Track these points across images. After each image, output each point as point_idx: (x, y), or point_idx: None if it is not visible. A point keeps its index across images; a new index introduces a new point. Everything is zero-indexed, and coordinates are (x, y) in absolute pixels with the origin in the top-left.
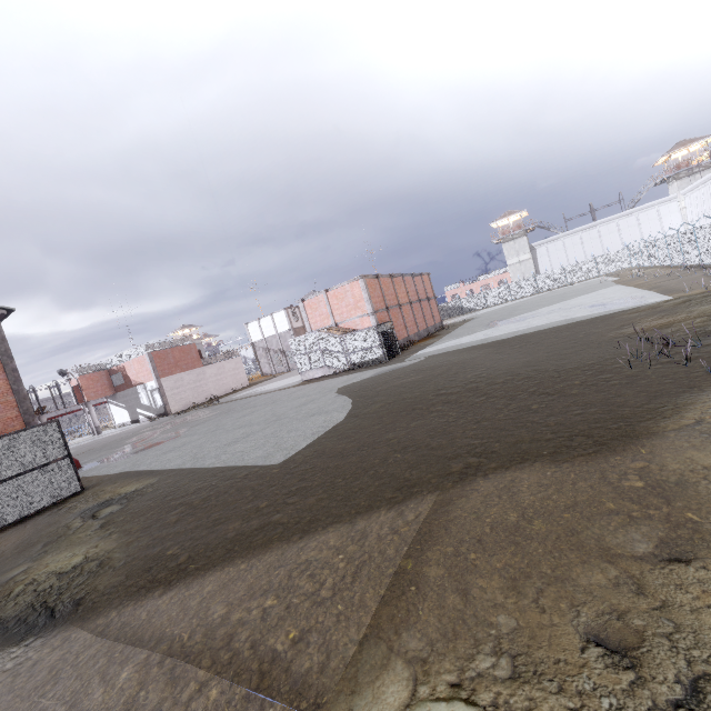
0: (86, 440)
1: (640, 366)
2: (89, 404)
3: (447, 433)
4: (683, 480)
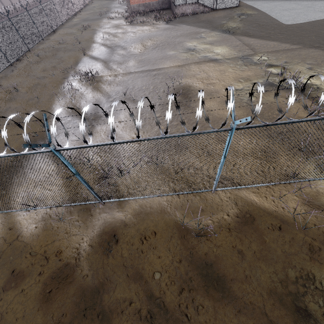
0: None
1: None
2: None
3: None
4: None
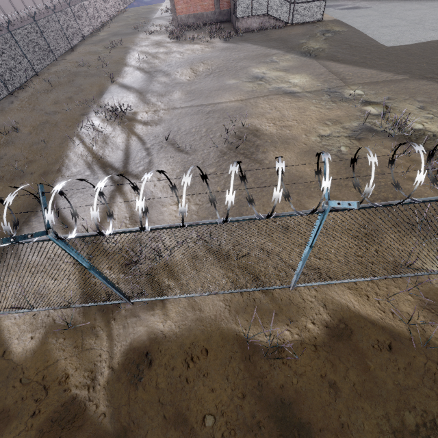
0: None
1: None
2: None
3: None
4: None
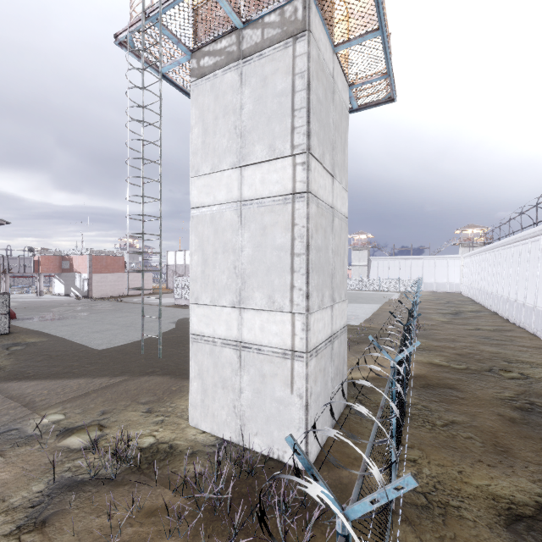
0: (30, 298)
1: None
2: (41, 275)
3: (171, 358)
4: (184, 390)
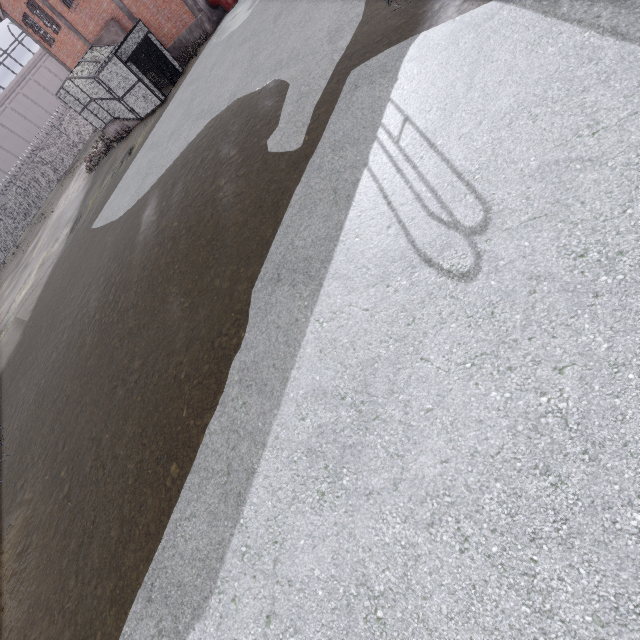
0: None
1: (2, 439)
2: None
3: (49, 312)
4: None
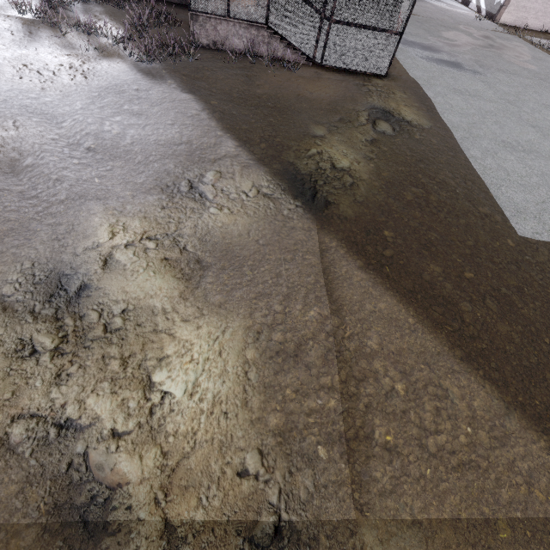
0: None
1: None
2: None
3: None
4: None
